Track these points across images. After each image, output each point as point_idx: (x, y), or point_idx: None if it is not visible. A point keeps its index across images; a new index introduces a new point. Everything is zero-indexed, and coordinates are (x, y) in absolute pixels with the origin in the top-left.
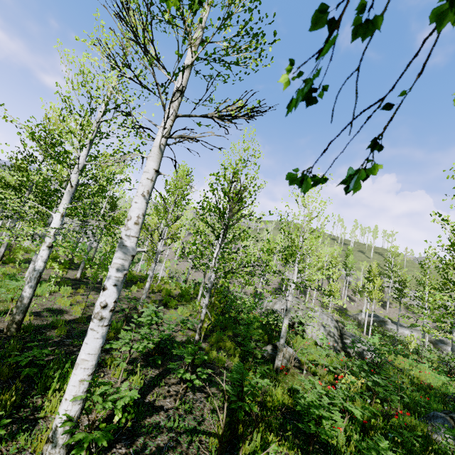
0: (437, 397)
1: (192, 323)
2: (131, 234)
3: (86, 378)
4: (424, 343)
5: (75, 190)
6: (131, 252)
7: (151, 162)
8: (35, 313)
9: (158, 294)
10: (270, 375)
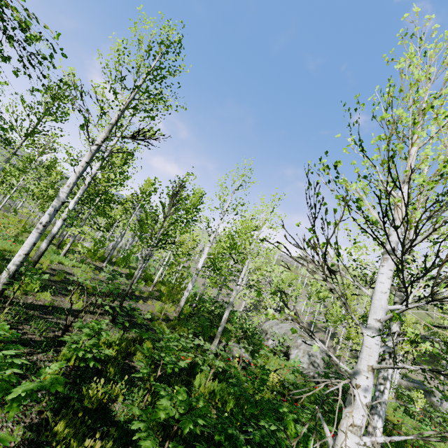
0: (402, 446)
1: (170, 313)
2: (64, 191)
3: (22, 255)
4: (444, 408)
5: (87, 188)
6: (62, 200)
7: (84, 158)
8: (53, 269)
9: None
10: (200, 353)
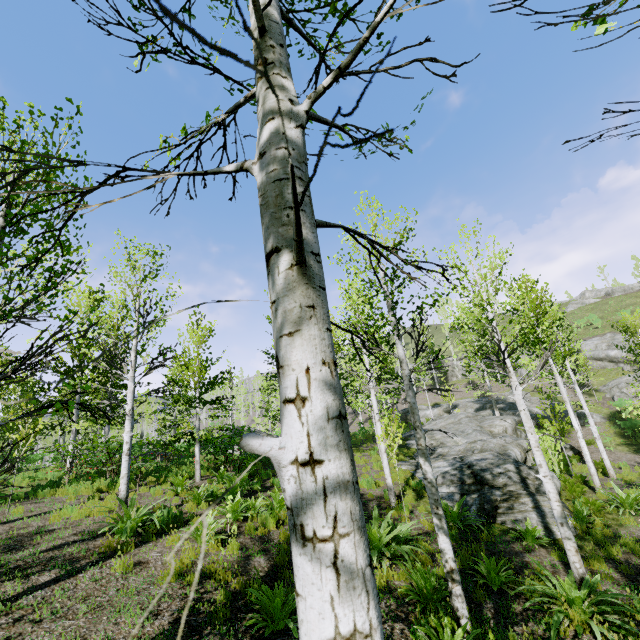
0: None
1: None
2: None
3: None
4: None
5: None
6: None
7: None
8: None
9: None
10: None
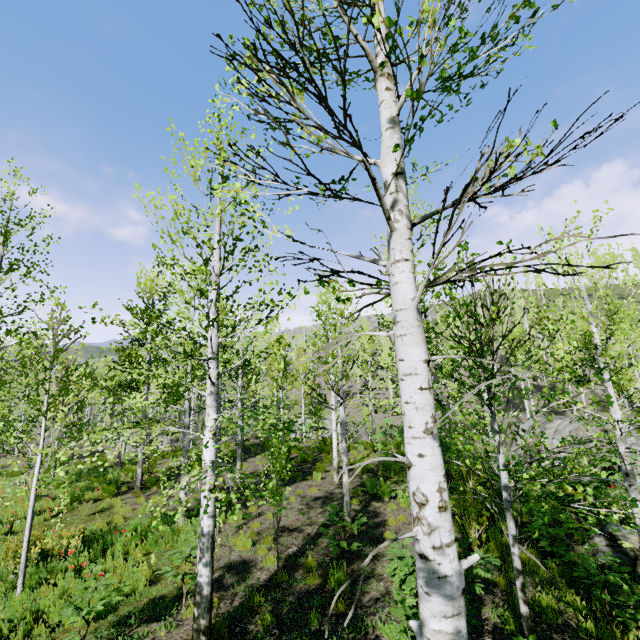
0: None
1: None
2: (442, 542)
3: None
4: None
5: (218, 388)
6: (458, 583)
7: (411, 348)
8: (216, 584)
9: (352, 474)
10: None
